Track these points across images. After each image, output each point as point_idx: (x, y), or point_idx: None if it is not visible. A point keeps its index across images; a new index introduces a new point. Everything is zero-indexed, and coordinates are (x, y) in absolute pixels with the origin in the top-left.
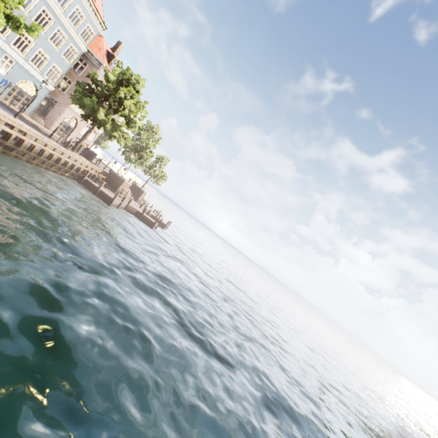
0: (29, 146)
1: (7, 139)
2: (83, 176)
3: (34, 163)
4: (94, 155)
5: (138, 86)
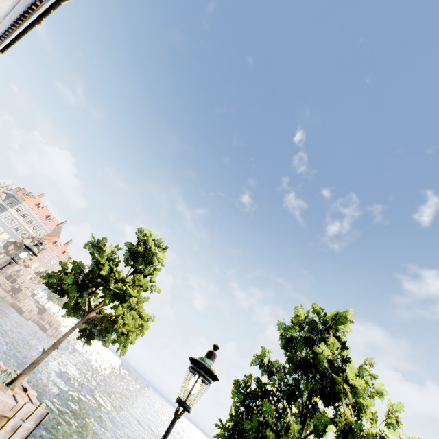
0: None
1: None
2: None
3: None
4: (15, 280)
5: (44, 241)
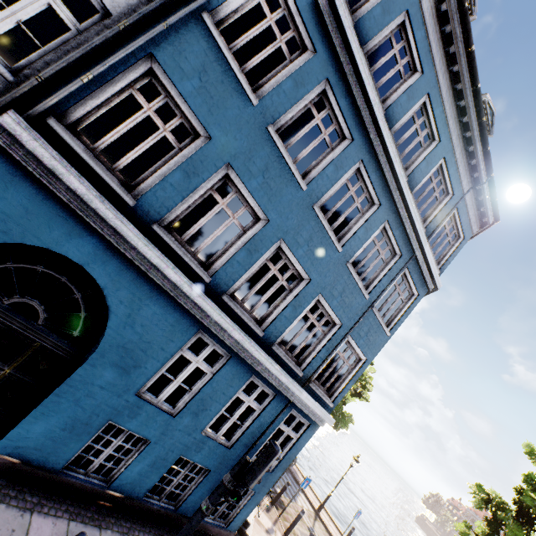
0: None
1: None
2: None
3: None
4: None
5: None
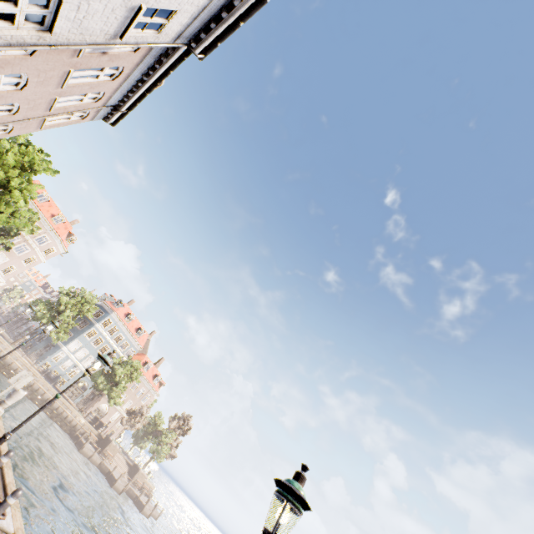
0: (48, 398)
1: (37, 391)
2: (76, 431)
3: (45, 411)
4: (101, 423)
5: (138, 366)
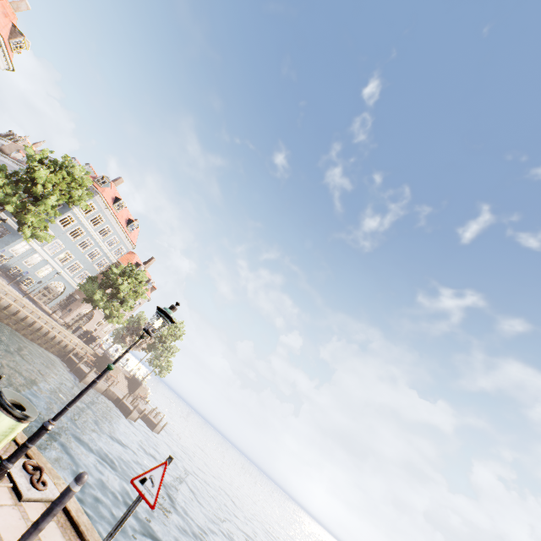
0: (24, 317)
1: (6, 309)
2: (68, 353)
3: (22, 333)
4: (94, 338)
5: (142, 278)
